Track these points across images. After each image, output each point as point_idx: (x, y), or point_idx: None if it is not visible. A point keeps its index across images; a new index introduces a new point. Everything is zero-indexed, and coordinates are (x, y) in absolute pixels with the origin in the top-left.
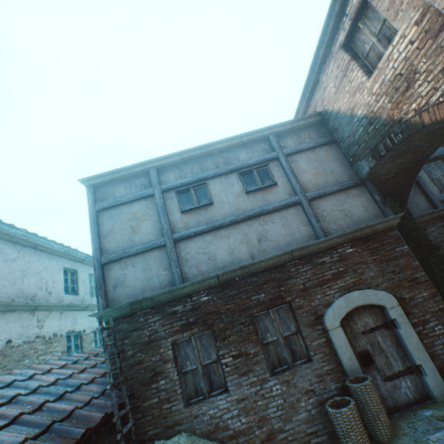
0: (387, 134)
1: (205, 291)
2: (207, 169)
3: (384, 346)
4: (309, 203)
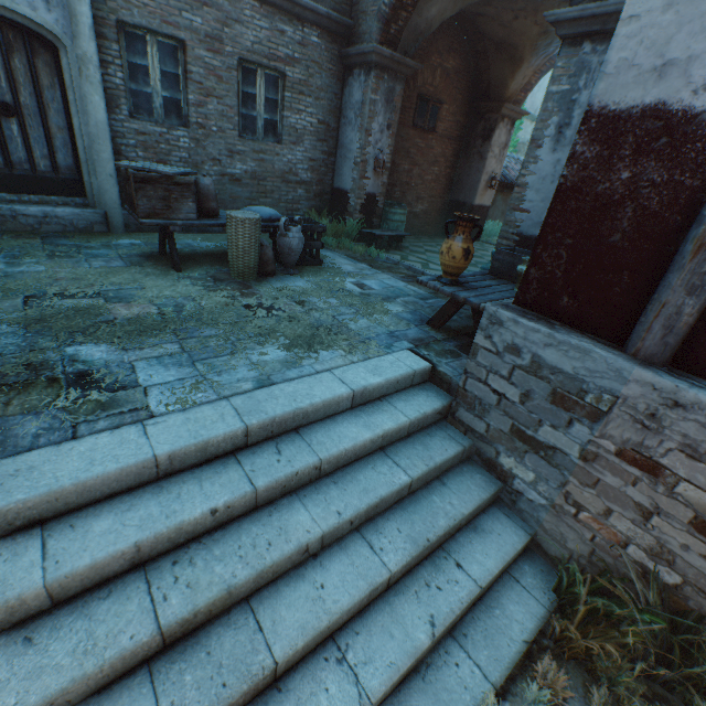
0: None
1: None
2: None
3: None
4: None
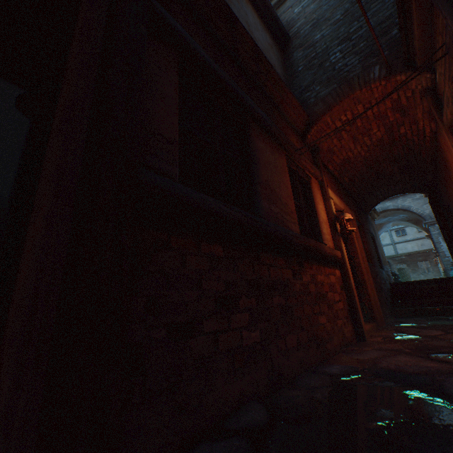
0: None
1: (403, 256)
2: None
3: None
4: None
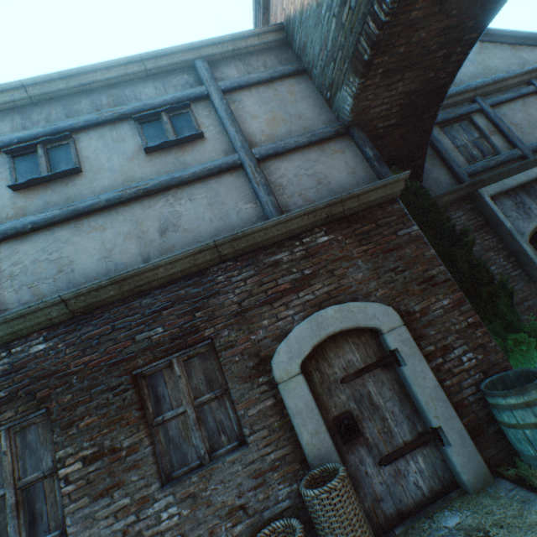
0: (369, 10)
1: (43, 332)
2: (79, 115)
3: (380, 400)
4: (256, 164)
